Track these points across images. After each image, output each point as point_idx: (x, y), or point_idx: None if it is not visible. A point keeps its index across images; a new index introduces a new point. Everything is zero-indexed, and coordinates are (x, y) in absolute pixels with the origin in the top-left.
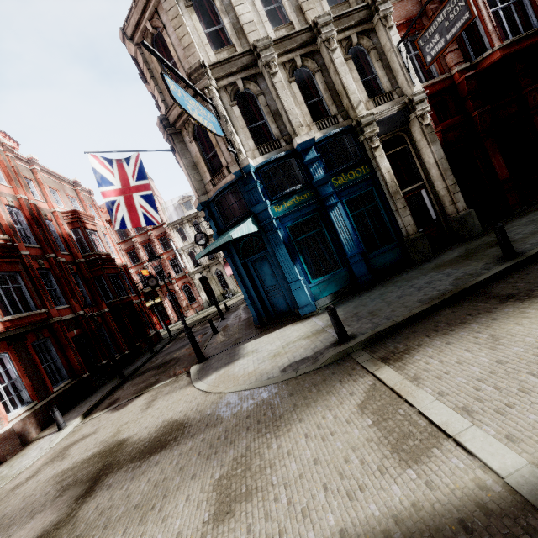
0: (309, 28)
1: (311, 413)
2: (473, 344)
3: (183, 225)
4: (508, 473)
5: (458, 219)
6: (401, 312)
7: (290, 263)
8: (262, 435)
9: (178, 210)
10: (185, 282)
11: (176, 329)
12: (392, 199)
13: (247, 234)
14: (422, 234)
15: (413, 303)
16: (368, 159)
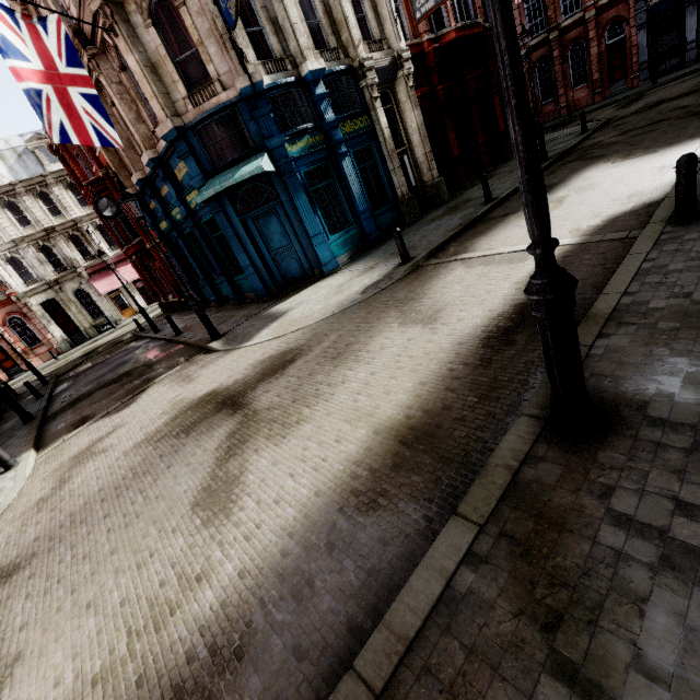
0: None
1: (432, 285)
2: (508, 231)
3: None
4: (568, 243)
5: (434, 186)
6: (438, 239)
7: (312, 214)
8: (405, 305)
9: None
10: (10, 313)
11: (36, 380)
12: (390, 157)
13: (250, 179)
14: (413, 196)
15: (442, 234)
16: (369, 110)
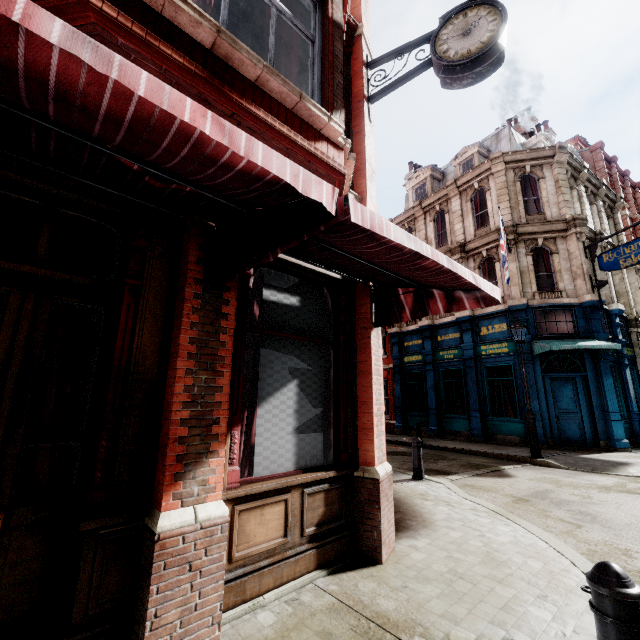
0: (613, 245)
1: None
2: None
3: None
4: None
5: None
6: None
7: (613, 394)
8: None
9: None
10: None
11: None
12: None
13: (563, 351)
14: None
15: None
16: (633, 346)
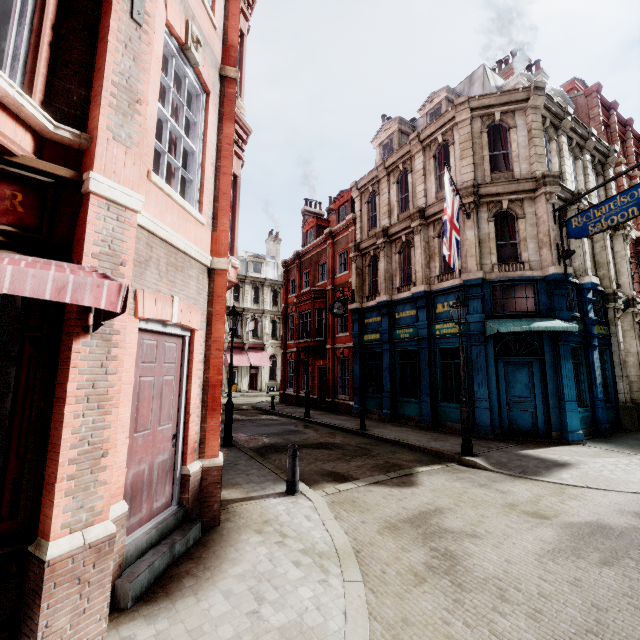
0: None
1: None
2: None
3: None
4: None
5: None
6: None
7: (572, 381)
8: None
9: None
10: None
11: None
12: (621, 365)
13: (521, 332)
14: (634, 406)
15: None
16: (609, 323)
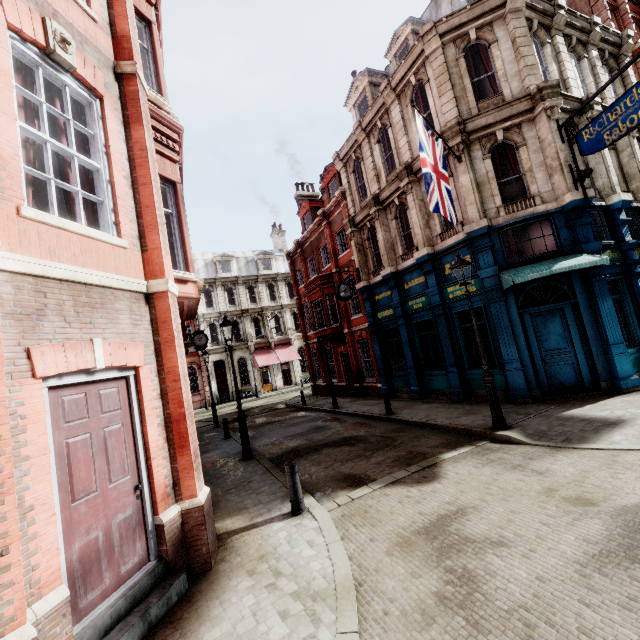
0: None
1: None
2: None
3: (214, 287)
4: None
5: None
6: None
7: (615, 320)
8: None
9: (209, 268)
10: (192, 362)
11: (198, 421)
12: None
13: (544, 277)
14: None
15: None
16: None
